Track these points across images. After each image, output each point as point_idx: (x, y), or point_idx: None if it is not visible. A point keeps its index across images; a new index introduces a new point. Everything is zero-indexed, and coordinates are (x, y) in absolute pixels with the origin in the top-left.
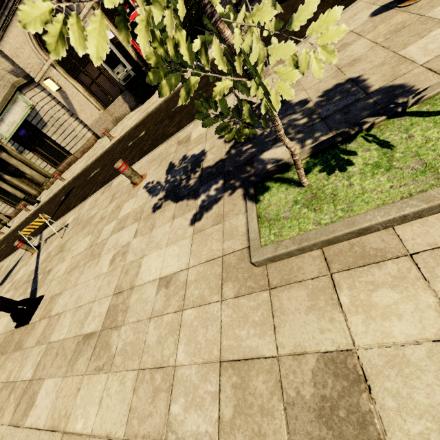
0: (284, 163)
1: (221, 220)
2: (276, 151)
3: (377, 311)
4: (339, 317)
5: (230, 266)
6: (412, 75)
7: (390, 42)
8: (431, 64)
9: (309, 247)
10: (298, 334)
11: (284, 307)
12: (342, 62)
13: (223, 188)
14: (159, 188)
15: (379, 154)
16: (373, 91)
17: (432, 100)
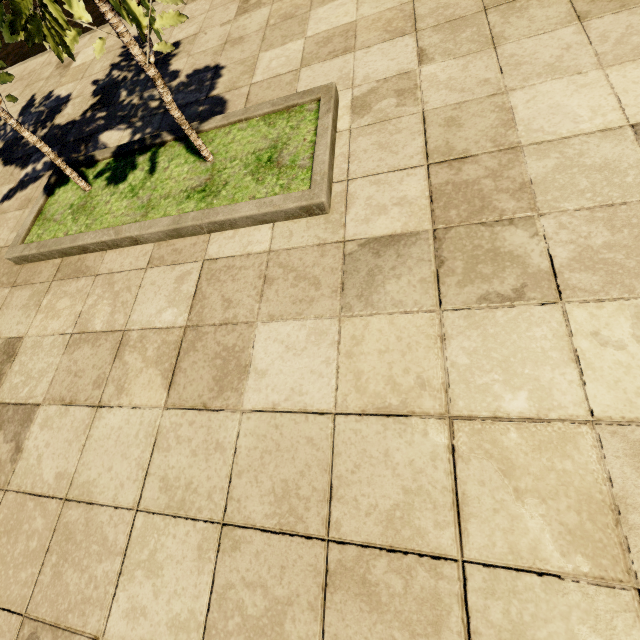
0: (92, 156)
1: (25, 206)
2: (113, 135)
3: (53, 312)
4: (33, 315)
5: (2, 259)
6: (237, 94)
7: (271, 32)
8: (253, 89)
9: (50, 254)
10: (5, 324)
11: (11, 303)
12: (234, 33)
13: (50, 165)
14: (1, 135)
15: (143, 177)
16: (211, 97)
17: (206, 134)
